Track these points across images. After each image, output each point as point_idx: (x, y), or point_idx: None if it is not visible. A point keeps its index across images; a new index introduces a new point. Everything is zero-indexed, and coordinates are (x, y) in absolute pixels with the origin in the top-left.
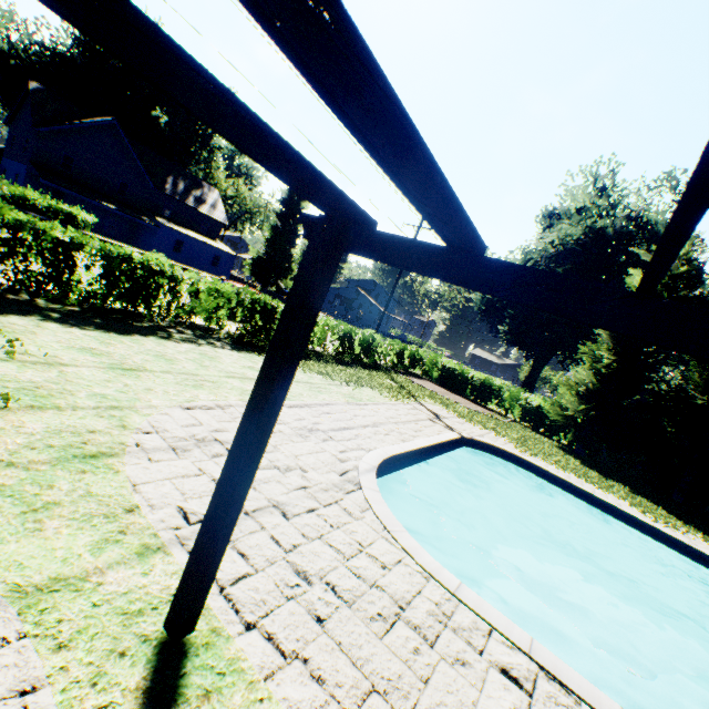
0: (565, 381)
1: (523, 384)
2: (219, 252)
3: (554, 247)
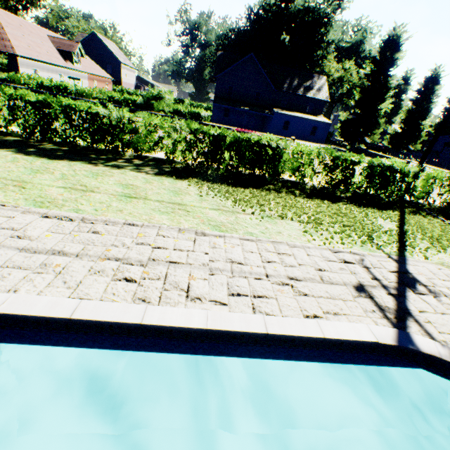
0: None
1: None
2: (316, 123)
3: None
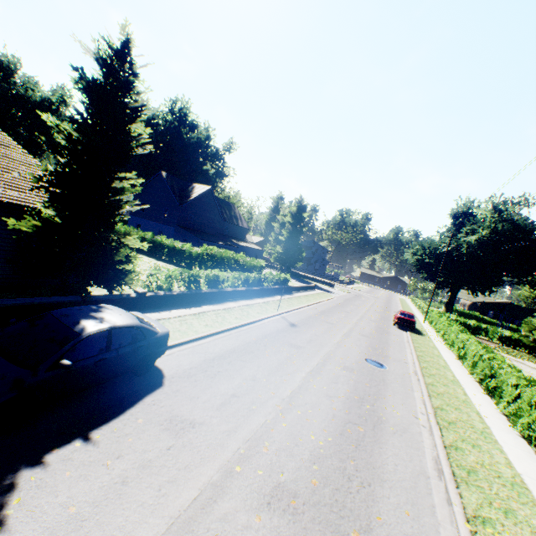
0: (528, 325)
1: (446, 306)
2: (258, 251)
3: (477, 242)
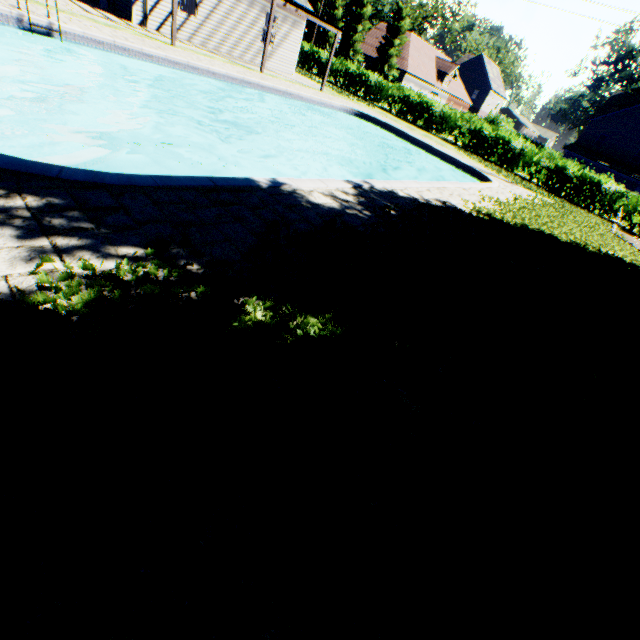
0: None
1: None
2: None
3: None
